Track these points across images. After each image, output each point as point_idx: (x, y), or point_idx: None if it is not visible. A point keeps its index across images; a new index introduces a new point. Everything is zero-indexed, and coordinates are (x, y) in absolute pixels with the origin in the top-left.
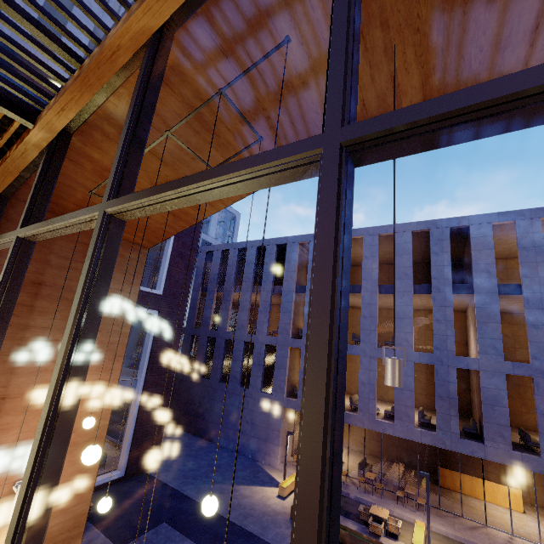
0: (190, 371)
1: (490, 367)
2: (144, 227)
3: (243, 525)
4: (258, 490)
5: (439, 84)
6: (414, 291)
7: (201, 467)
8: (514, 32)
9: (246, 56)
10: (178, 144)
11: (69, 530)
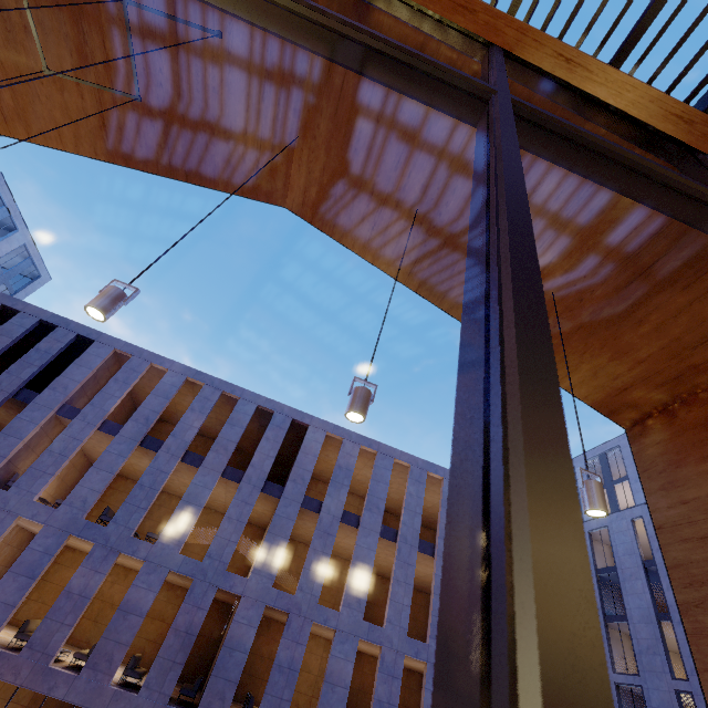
0: None
1: (255, 593)
2: None
3: None
4: None
5: (315, 198)
6: (224, 473)
7: None
8: (362, 188)
9: (173, 2)
10: None
11: None
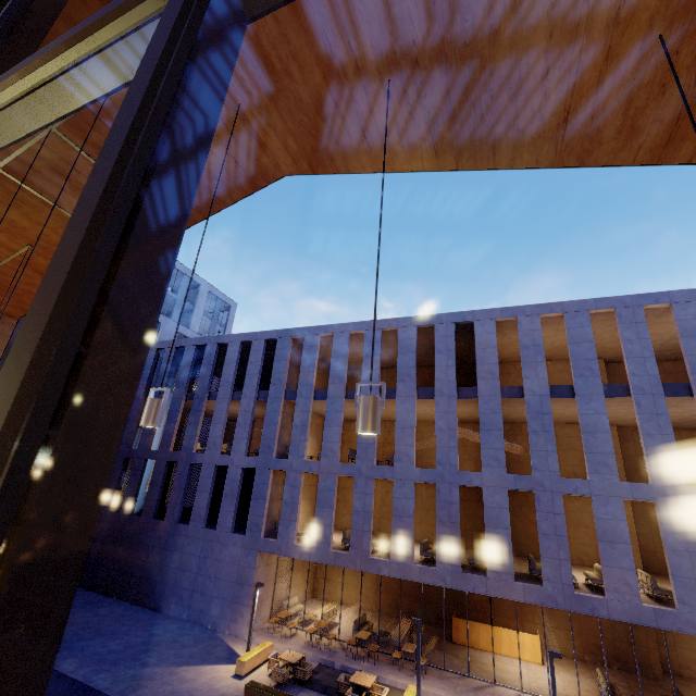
0: (140, 512)
1: (493, 482)
2: (3, 287)
3: None
4: (208, 671)
5: (298, 148)
6: (418, 395)
7: (131, 647)
8: (323, 104)
9: None
10: (16, 183)
11: None
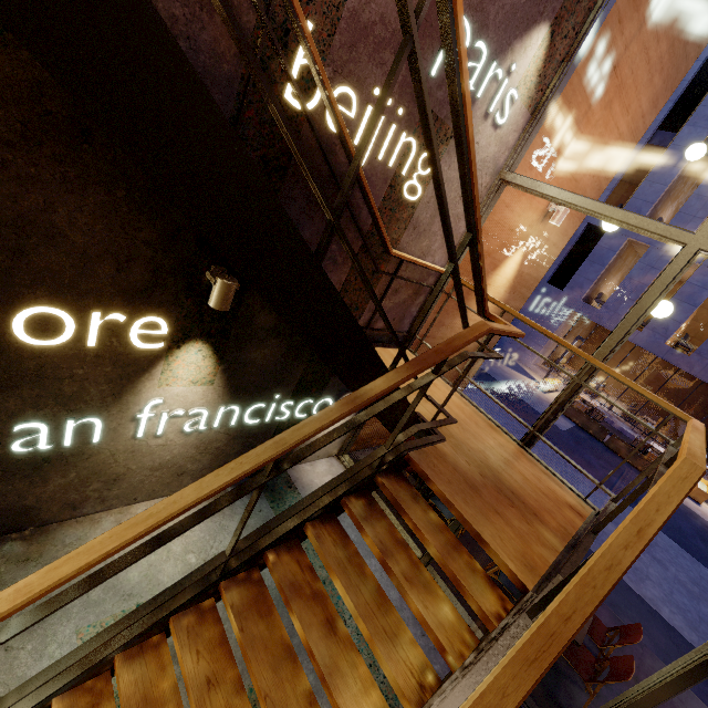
0: None
1: None
2: None
3: (512, 391)
4: (516, 374)
5: None
6: None
7: None
8: None
9: None
10: None
11: (527, 288)
